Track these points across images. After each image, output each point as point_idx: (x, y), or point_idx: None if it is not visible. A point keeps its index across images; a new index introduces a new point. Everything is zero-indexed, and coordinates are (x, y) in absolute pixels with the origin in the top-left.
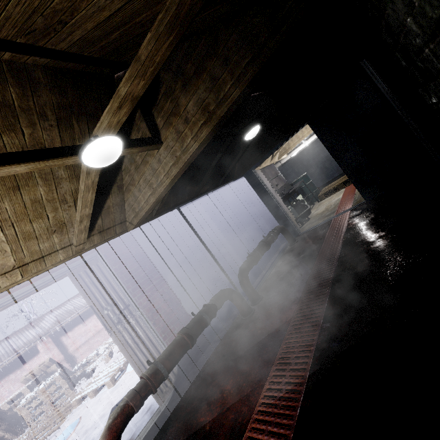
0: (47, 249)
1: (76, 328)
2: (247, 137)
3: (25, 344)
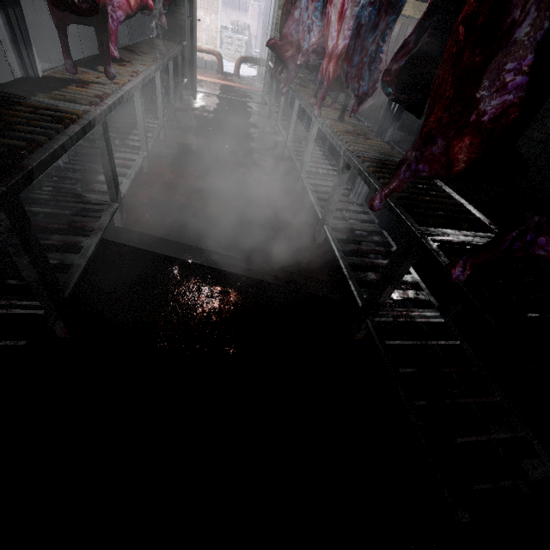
0: None
1: None
2: None
3: None
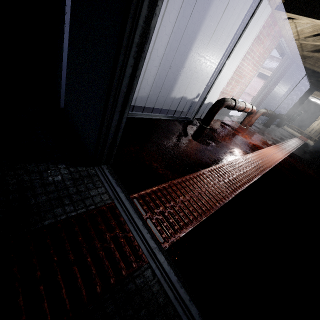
0: (305, 46)
1: None
2: None
3: None
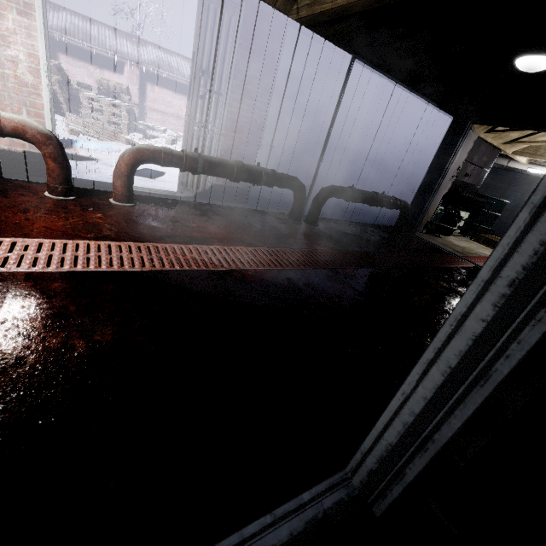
0: None
1: (165, 91)
2: (522, 61)
3: (117, 51)
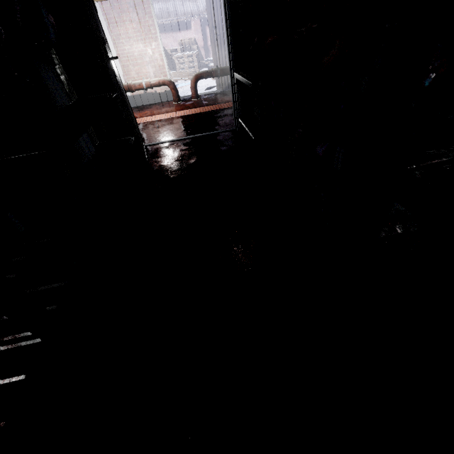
0: None
1: None
2: None
3: (185, 13)
